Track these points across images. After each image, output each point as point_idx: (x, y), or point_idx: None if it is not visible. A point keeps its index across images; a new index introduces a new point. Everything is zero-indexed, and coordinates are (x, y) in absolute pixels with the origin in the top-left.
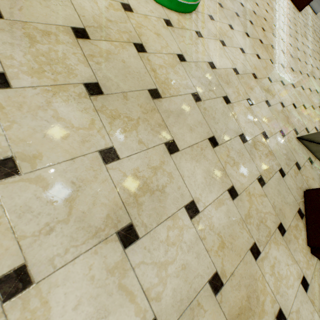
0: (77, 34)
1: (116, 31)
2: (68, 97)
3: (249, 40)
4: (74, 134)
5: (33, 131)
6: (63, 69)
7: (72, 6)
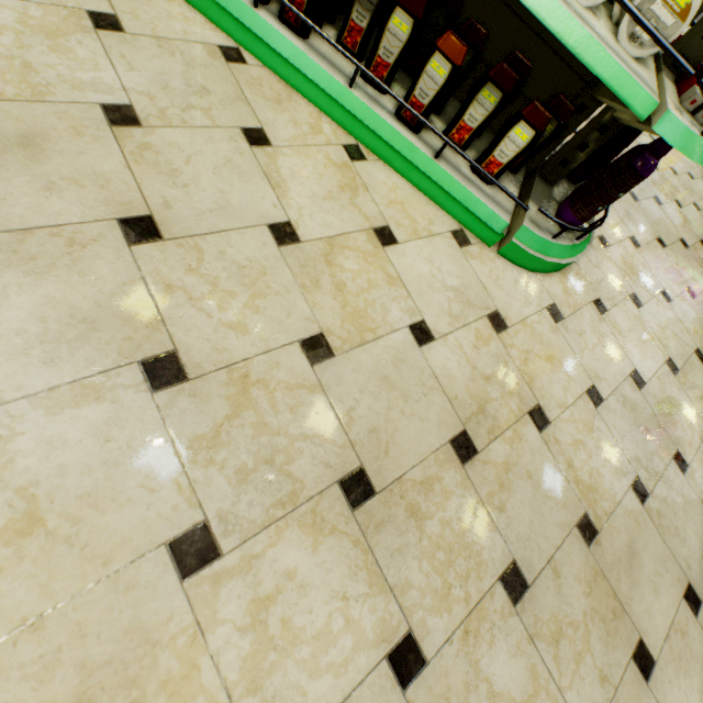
0: (461, 453)
1: (500, 399)
2: (491, 630)
3: (667, 255)
4: None
5: None
6: (467, 561)
7: (437, 382)
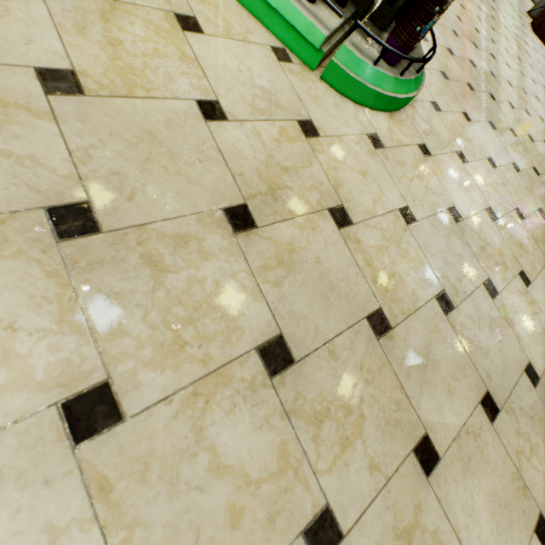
0: (235, 223)
1: (297, 190)
2: (232, 398)
3: (496, 135)
4: (253, 503)
5: (173, 534)
6: (217, 323)
7: (220, 156)
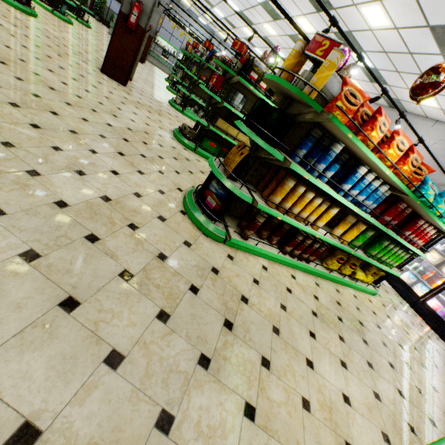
0: None
1: None
2: None
3: (76, 40)
4: None
5: None
6: None
7: None
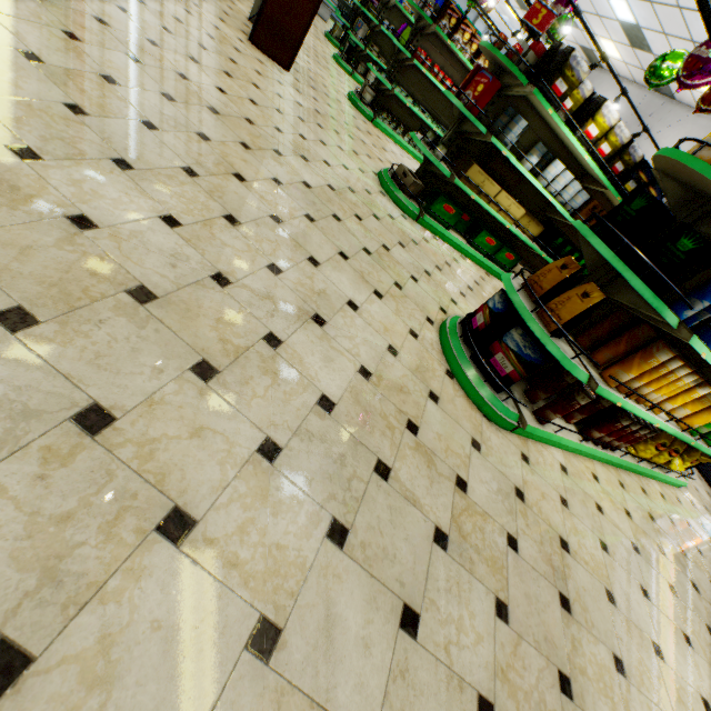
0: None
1: None
2: None
3: None
4: None
5: None
6: None
7: None
